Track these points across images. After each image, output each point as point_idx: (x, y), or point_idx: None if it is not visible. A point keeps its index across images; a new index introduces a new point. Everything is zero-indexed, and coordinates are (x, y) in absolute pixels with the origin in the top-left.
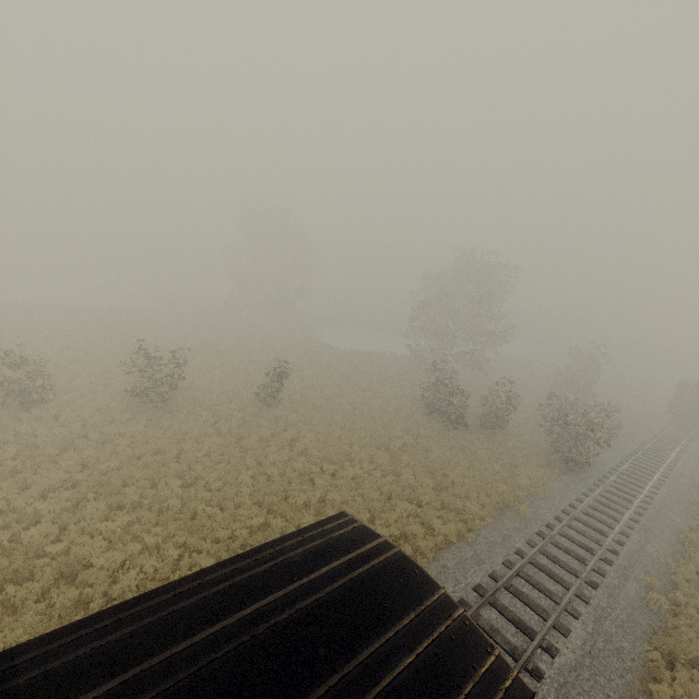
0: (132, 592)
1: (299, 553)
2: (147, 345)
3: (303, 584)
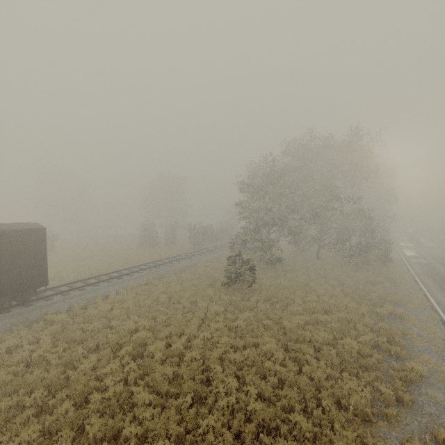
0: None
1: None
2: None
3: None
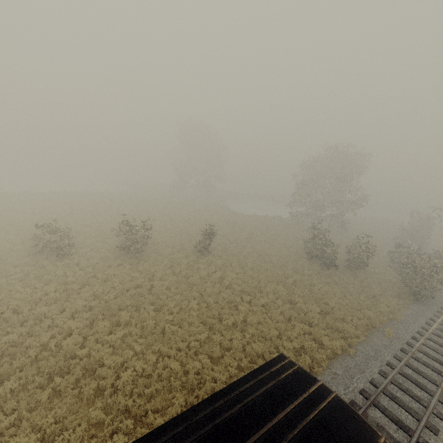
0: (129, 384)
1: (258, 395)
2: (127, 216)
3: (268, 429)
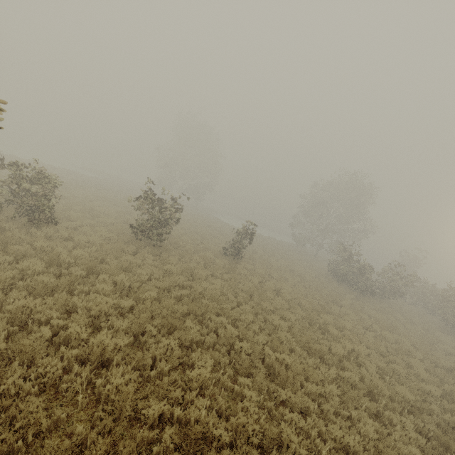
0: None
1: None
2: (113, 199)
3: None
